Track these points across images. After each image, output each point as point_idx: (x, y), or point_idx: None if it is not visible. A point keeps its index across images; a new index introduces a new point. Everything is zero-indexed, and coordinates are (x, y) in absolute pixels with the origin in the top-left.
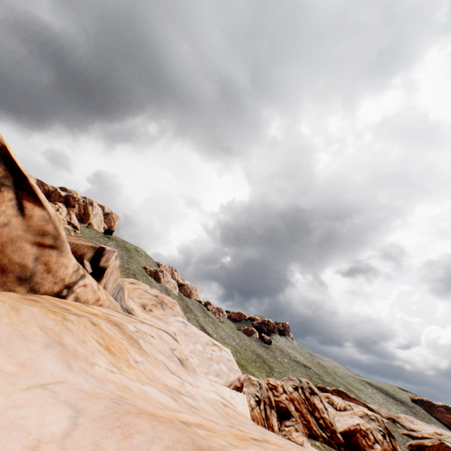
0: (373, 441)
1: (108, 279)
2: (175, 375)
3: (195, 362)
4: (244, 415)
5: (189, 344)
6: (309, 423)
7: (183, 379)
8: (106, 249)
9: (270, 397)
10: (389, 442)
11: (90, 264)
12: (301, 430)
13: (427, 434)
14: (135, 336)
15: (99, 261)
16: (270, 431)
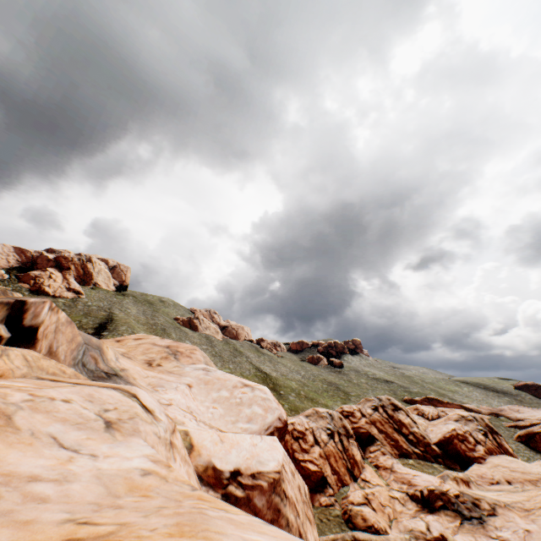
0: (474, 443)
1: (53, 340)
2: (64, 451)
3: (219, 412)
4: (180, 480)
5: (211, 393)
6: (397, 442)
7: (82, 452)
8: (29, 301)
9: (345, 425)
10: (492, 440)
11: (6, 327)
12: (390, 452)
13: (536, 420)
14: (13, 408)
15: (21, 320)
16: (195, 499)
